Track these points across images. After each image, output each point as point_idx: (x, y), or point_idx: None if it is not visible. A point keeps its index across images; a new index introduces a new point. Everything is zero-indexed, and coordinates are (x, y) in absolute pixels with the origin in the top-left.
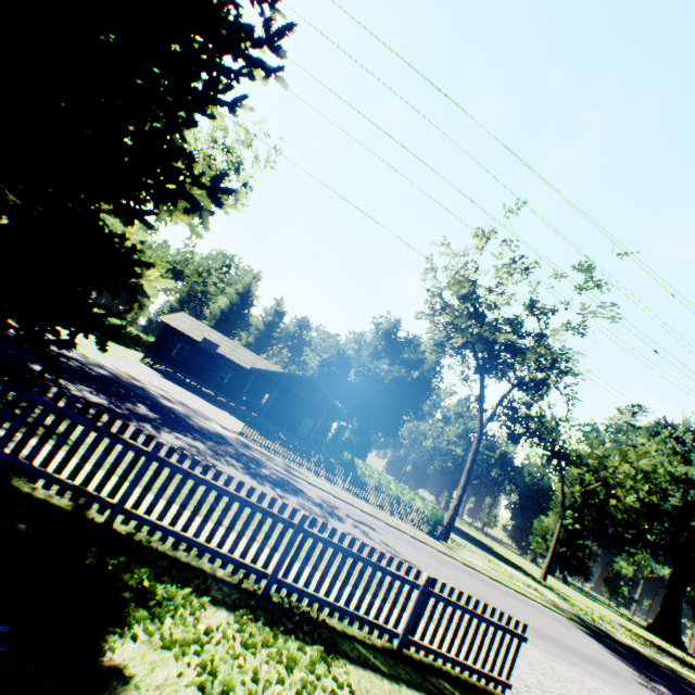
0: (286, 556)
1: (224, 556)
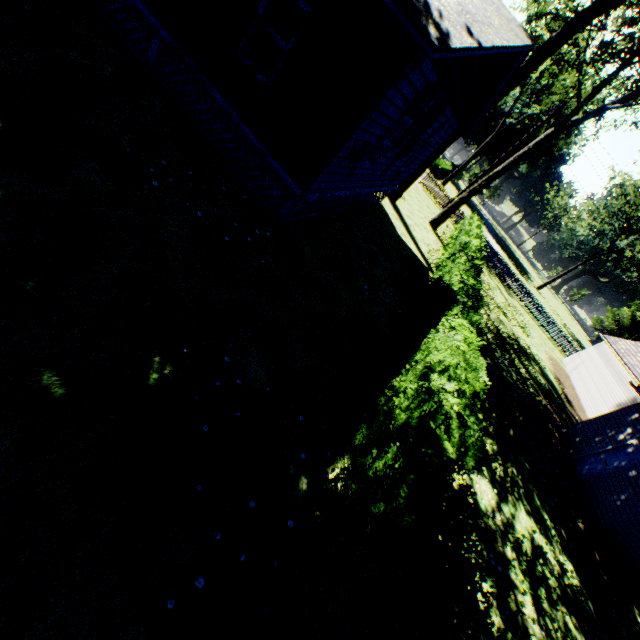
0: None
1: None
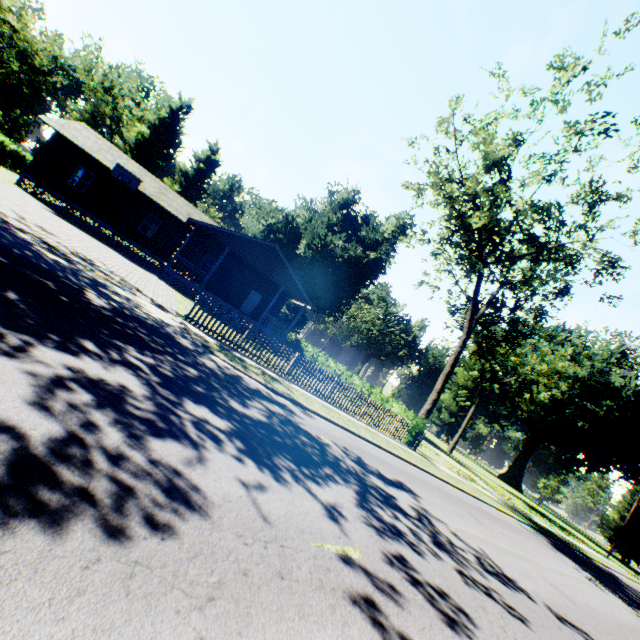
0: None
1: None
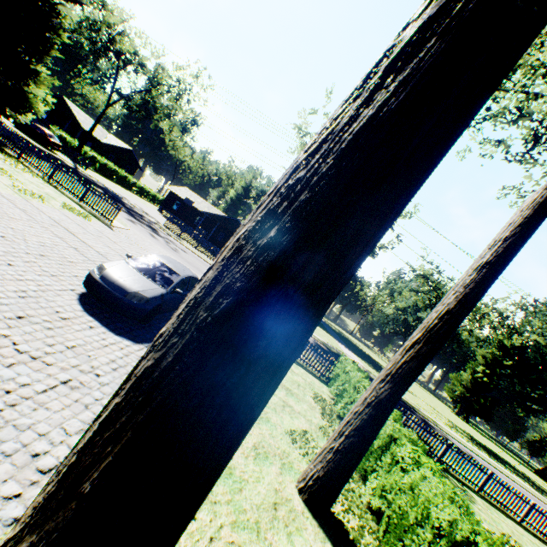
0: (55, 172)
1: (42, 170)
